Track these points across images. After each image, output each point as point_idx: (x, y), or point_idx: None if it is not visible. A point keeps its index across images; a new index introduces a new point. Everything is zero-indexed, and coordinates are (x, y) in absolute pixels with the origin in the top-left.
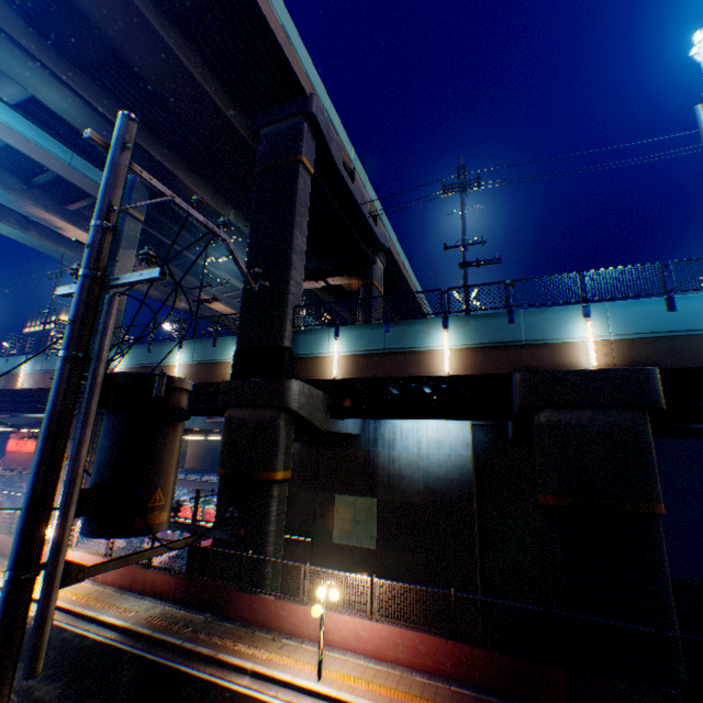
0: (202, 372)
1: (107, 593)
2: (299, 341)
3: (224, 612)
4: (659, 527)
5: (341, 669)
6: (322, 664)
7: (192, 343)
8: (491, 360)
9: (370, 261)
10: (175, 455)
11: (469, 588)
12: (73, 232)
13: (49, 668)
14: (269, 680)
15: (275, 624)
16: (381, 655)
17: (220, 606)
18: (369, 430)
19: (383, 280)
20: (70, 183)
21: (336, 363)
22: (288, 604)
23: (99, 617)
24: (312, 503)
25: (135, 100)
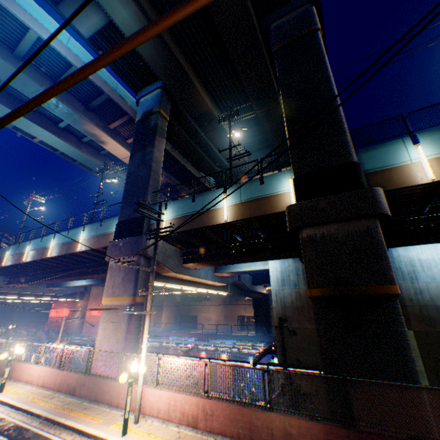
0: (253, 208)
1: None
2: (364, 158)
3: None
4: None
5: None
6: None
7: (236, 186)
8: None
9: None
10: None
11: None
12: (110, 145)
13: None
14: None
15: None
16: None
17: None
18: None
19: None
20: (114, 105)
21: (427, 166)
22: None
23: None
24: None
25: None
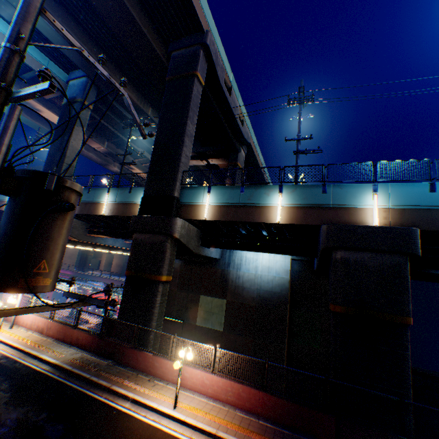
0: (121, 209)
1: (48, 342)
2: (184, 193)
3: (120, 360)
4: (407, 333)
5: (189, 403)
6: (178, 398)
7: (116, 190)
8: (308, 216)
9: (237, 150)
10: (61, 237)
11: (279, 360)
12: (47, 113)
13: (2, 384)
14: (143, 405)
15: (151, 371)
16: (217, 396)
17: (118, 357)
18: (225, 256)
19: (244, 164)
20: None
21: (207, 209)
22: (161, 359)
23: (40, 356)
24: (185, 299)
25: (90, 25)
